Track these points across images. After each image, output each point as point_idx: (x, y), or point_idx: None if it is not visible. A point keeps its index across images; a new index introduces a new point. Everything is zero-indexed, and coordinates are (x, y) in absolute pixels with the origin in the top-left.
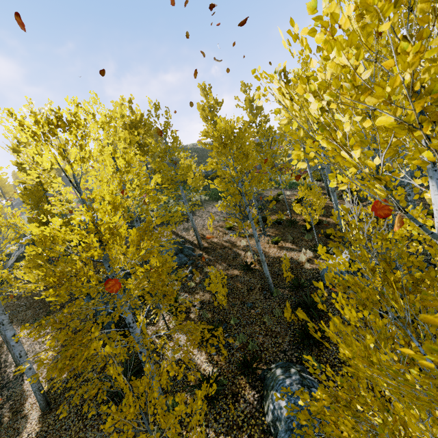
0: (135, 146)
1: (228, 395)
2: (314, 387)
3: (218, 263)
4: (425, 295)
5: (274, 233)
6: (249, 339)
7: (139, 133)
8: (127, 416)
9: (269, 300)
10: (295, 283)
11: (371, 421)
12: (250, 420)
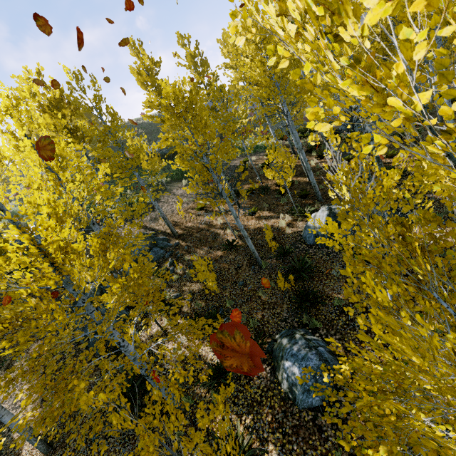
0: (64, 132)
1: (241, 376)
2: (320, 346)
3: (199, 248)
4: (450, 255)
5: (248, 203)
6: (248, 317)
7: (65, 115)
8: (148, 455)
9: (259, 274)
10: (281, 251)
11: (416, 397)
12: (267, 393)
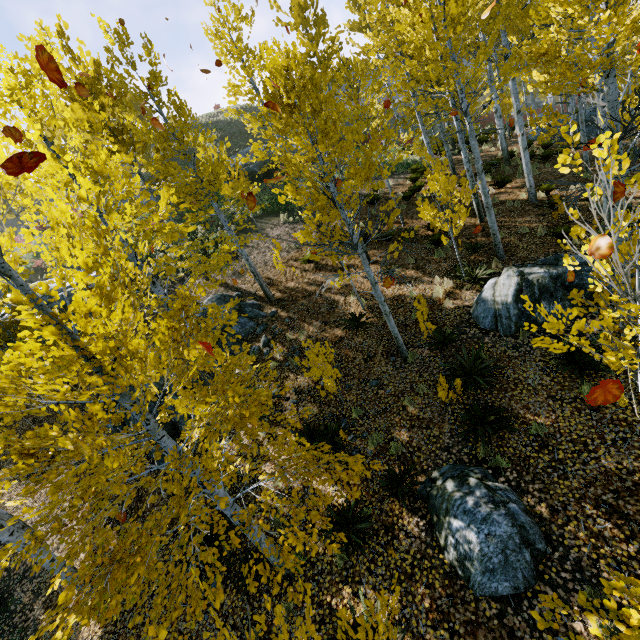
0: (105, 135)
1: (379, 530)
2: (511, 502)
3: (307, 323)
4: None
5: (382, 256)
6: (387, 437)
7: (105, 106)
8: None
9: (403, 371)
10: (439, 337)
11: None
12: (422, 562)
